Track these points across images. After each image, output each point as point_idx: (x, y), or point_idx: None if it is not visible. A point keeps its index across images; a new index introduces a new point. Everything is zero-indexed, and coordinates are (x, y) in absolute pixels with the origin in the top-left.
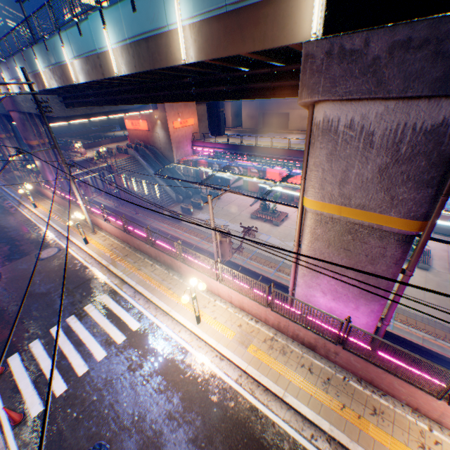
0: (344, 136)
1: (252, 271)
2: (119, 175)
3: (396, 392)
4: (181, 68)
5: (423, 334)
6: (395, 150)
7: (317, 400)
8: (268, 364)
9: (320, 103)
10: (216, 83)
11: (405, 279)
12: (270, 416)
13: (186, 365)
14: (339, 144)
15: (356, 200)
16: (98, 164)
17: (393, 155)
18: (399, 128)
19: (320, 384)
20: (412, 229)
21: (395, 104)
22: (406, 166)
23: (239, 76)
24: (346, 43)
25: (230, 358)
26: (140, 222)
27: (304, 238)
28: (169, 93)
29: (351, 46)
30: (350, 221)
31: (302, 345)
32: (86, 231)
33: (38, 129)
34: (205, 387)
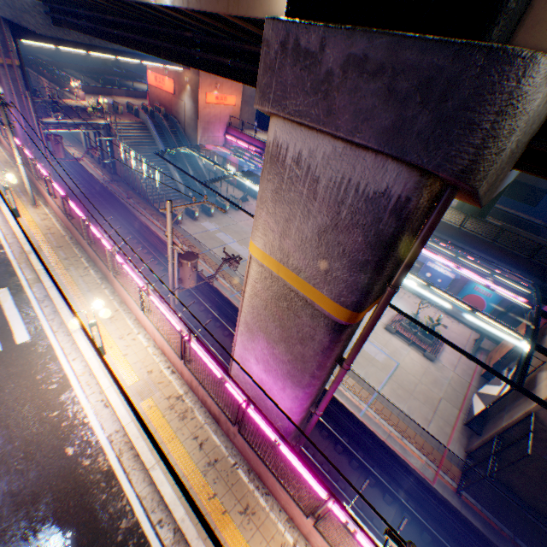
0: (291, 173)
1: (238, 309)
2: (117, 141)
3: (278, 495)
4: (161, 10)
5: (392, 430)
6: (337, 211)
7: (188, 482)
8: (157, 426)
9: (273, 116)
10: (225, 52)
11: (341, 371)
12: (125, 487)
13: (59, 402)
14: (285, 181)
15: (294, 261)
16: (92, 118)
17: (334, 217)
18: (343, 183)
19: (204, 464)
20: (341, 317)
21: (344, 148)
22: (344, 237)
23: (248, 50)
24: (302, 36)
25: (115, 407)
26: (129, 210)
27: (246, 289)
28: (168, 45)
29: (308, 43)
30: (288, 286)
31: (210, 414)
32: (27, 201)
33: (5, 42)
34: (67, 434)
